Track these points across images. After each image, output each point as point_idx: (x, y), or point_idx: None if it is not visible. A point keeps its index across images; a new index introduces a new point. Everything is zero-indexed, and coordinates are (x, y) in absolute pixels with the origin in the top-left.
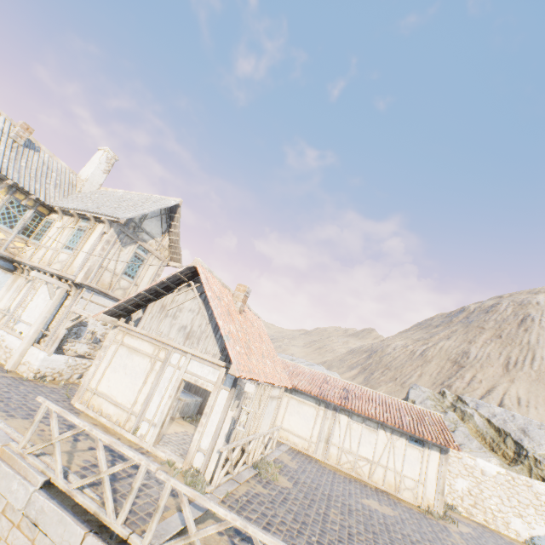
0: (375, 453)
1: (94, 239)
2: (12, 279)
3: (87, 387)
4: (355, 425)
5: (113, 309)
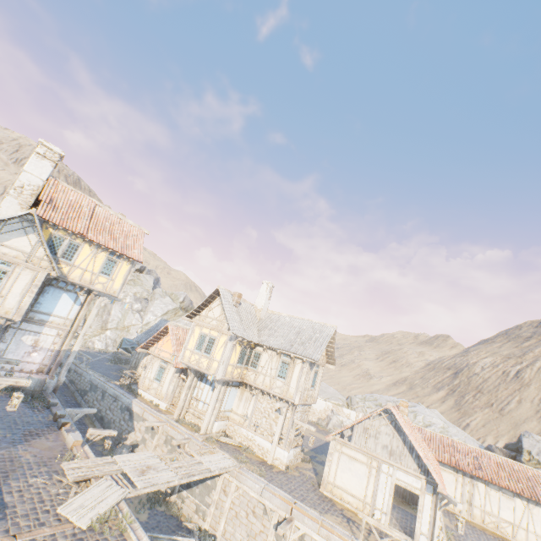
0: (514, 517)
1: (297, 372)
2: (239, 392)
3: (327, 480)
4: (492, 492)
5: (337, 433)
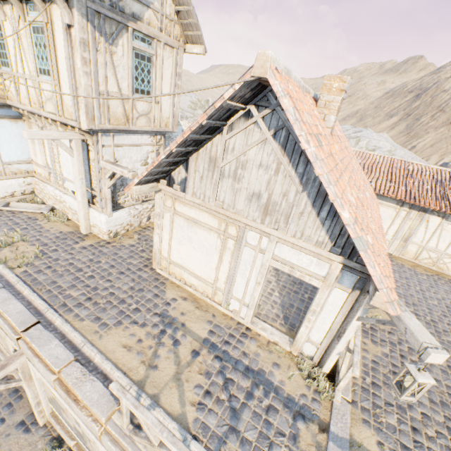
0: None
1: (62, 46)
2: (27, 128)
3: (159, 255)
4: (450, 226)
5: (144, 179)
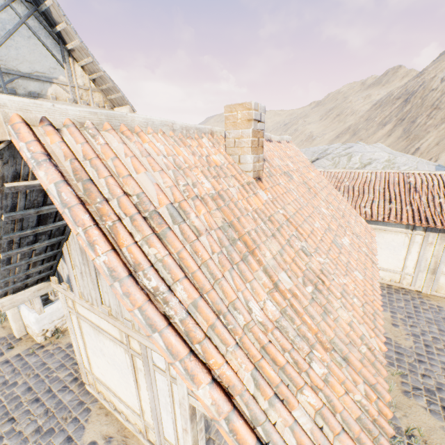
0: None
1: None
2: None
3: (83, 368)
4: None
5: (4, 290)
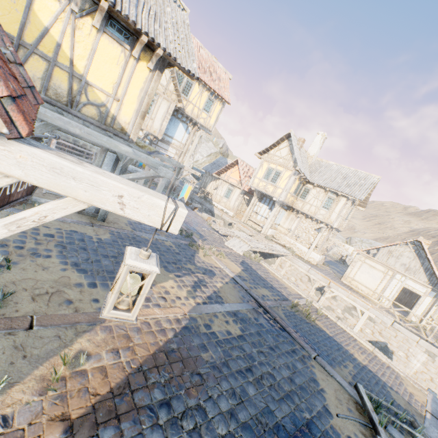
0: None
1: (340, 206)
2: (286, 214)
3: (348, 276)
4: None
5: (367, 250)
